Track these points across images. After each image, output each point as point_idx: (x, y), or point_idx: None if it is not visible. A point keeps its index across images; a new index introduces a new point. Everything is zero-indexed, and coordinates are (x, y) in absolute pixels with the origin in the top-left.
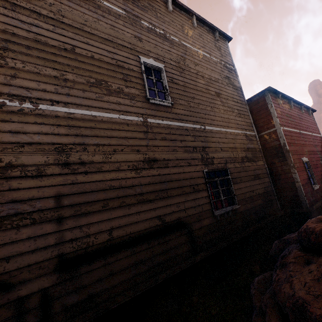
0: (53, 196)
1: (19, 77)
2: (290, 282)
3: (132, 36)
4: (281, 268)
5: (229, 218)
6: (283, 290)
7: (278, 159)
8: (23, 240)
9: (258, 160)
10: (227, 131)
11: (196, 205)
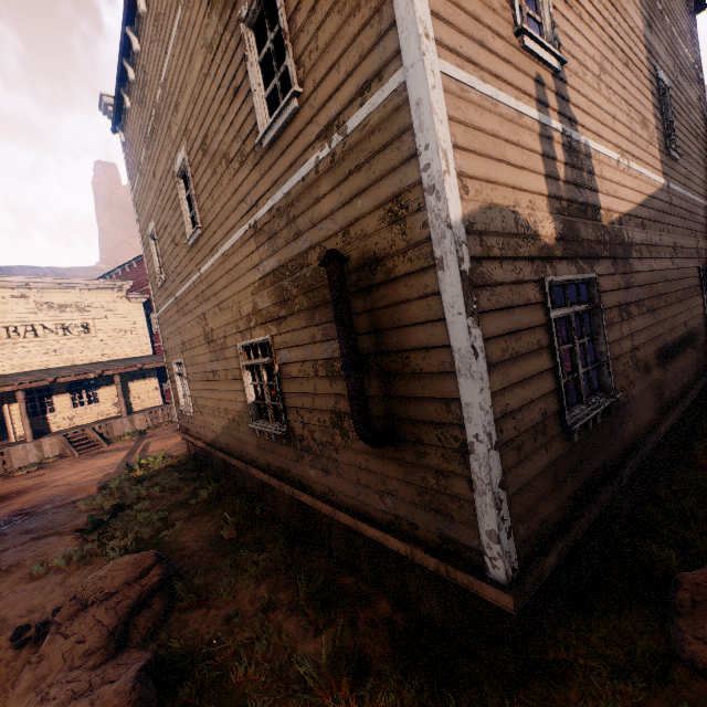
0: (647, 285)
1: (616, 118)
2: None
3: (646, 26)
4: None
5: None
6: None
7: None
8: (645, 329)
9: None
10: (705, 204)
11: (698, 314)
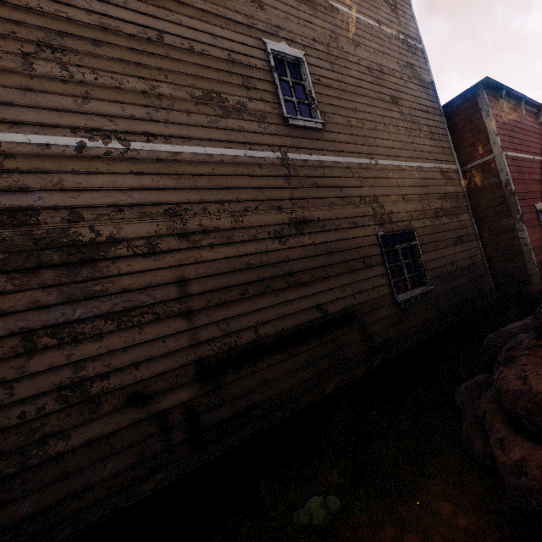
0: (174, 282)
1: (93, 97)
2: (523, 378)
3: (247, 1)
4: (507, 364)
5: (417, 305)
6: (512, 387)
7: (496, 208)
8: (149, 342)
9: (462, 212)
10: (411, 165)
11: (370, 288)
